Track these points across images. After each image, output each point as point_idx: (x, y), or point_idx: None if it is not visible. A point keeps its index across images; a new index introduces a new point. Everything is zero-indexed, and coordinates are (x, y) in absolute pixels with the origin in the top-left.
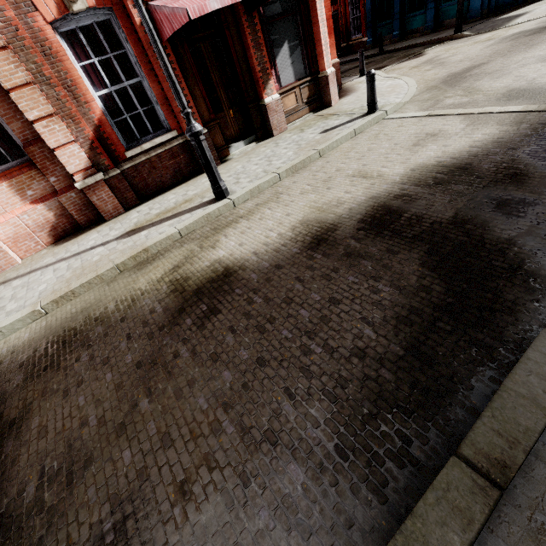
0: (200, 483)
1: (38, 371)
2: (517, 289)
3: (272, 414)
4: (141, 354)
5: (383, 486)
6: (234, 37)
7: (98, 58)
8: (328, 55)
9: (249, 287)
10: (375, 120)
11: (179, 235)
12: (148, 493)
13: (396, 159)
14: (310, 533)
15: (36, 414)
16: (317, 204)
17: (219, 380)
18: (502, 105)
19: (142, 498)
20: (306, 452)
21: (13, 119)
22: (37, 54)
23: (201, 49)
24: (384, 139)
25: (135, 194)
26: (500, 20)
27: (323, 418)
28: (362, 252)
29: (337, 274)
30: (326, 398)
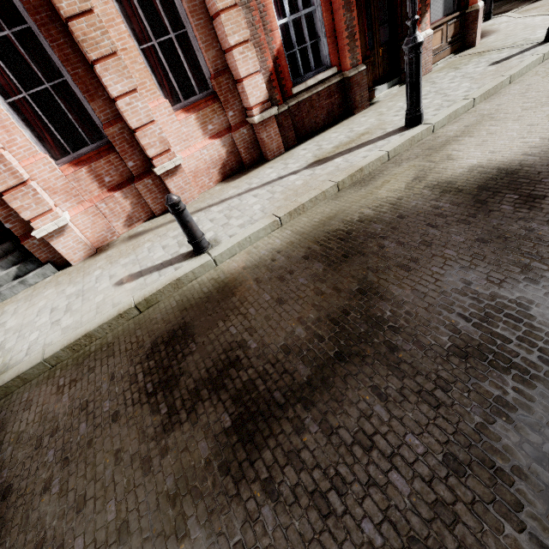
0: None
1: (338, 259)
2: None
3: None
4: (472, 234)
5: None
6: None
7: None
8: None
9: None
10: None
11: (387, 157)
12: None
13: None
14: None
15: (385, 283)
16: None
17: None
18: None
19: None
20: None
21: (210, 47)
22: None
23: None
24: None
25: (294, 134)
26: None
27: None
28: None
29: None
30: None
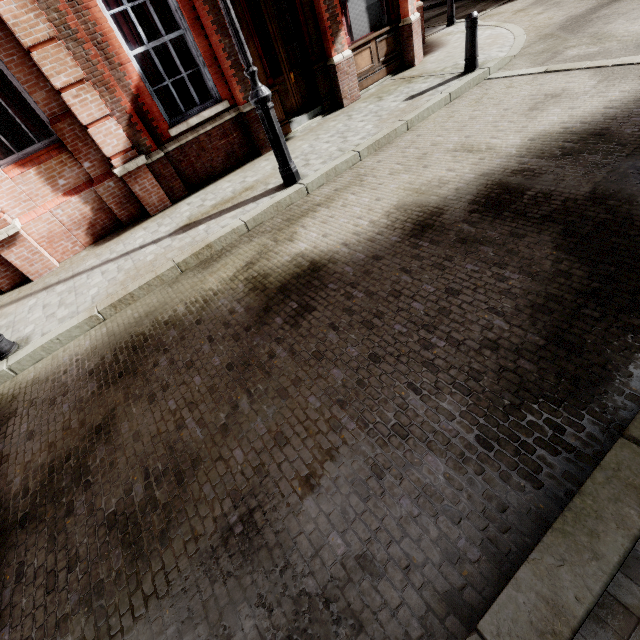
0: (328, 477)
1: (113, 378)
2: None
3: (397, 409)
4: (229, 356)
5: (536, 473)
6: None
7: (131, 4)
8: None
9: (345, 282)
10: (475, 81)
11: (246, 228)
12: (270, 488)
13: (508, 127)
14: (460, 518)
15: (123, 419)
16: (414, 185)
17: (329, 378)
18: None
19: (266, 493)
20: (443, 444)
21: (35, 88)
22: None
23: None
24: (489, 104)
25: (182, 183)
26: None
27: (458, 411)
28: (479, 237)
29: (451, 262)
30: (458, 392)
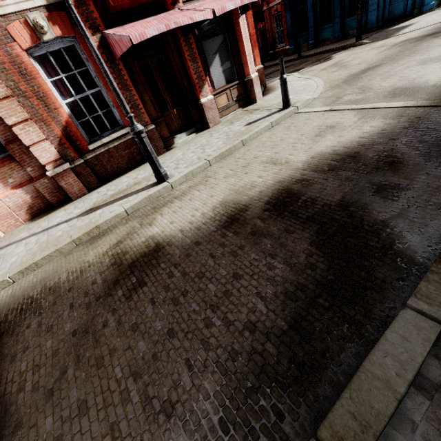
0: None
1: None
2: (386, 268)
3: (172, 384)
4: (78, 323)
5: None
6: (174, 53)
7: (65, 74)
8: (252, 64)
9: (172, 262)
10: (289, 114)
11: (126, 213)
12: None
13: (301, 147)
14: None
15: None
16: (235, 187)
17: (135, 349)
18: (388, 101)
19: None
20: (195, 424)
21: None
22: (14, 74)
23: (149, 63)
24: (293, 130)
25: (96, 178)
26: (391, 30)
27: (213, 390)
28: (264, 231)
29: (242, 251)
30: (218, 371)
